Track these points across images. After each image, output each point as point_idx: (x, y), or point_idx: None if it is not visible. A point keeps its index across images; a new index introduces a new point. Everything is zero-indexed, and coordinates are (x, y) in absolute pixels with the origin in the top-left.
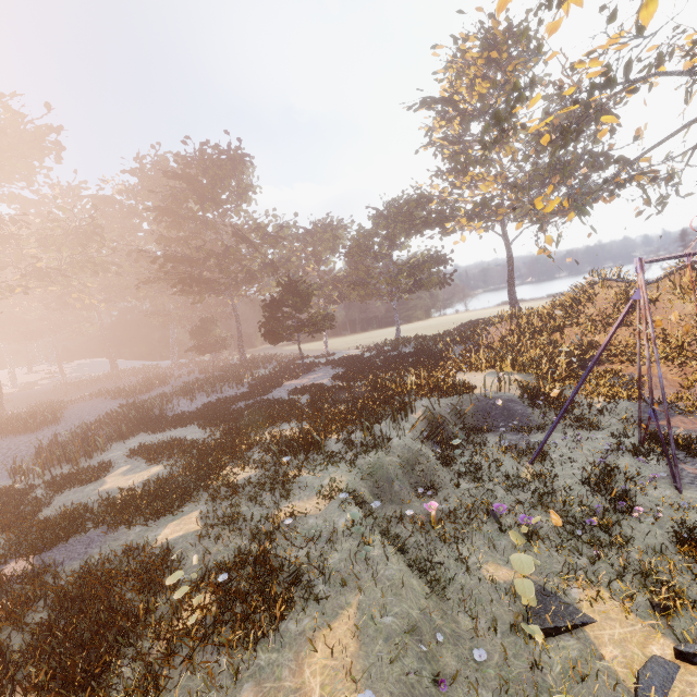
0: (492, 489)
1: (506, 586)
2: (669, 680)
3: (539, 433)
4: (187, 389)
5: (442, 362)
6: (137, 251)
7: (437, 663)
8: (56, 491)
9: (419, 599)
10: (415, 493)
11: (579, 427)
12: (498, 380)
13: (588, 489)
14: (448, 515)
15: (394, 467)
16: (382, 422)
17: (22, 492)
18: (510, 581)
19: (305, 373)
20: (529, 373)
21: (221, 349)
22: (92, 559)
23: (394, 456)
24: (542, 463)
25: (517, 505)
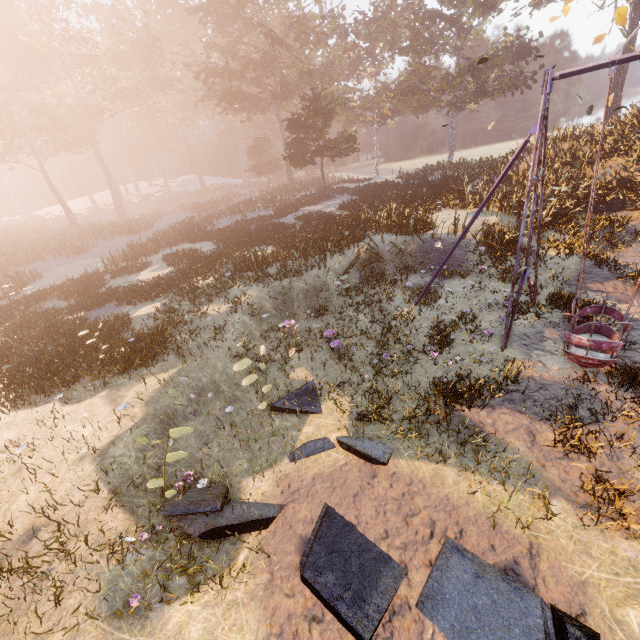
0: (362, 320)
1: (296, 382)
2: (320, 450)
3: (458, 280)
4: (233, 208)
5: (444, 195)
6: (196, 62)
7: (206, 407)
8: (114, 277)
9: (216, 374)
10: (307, 313)
11: (499, 279)
12: (454, 221)
13: (430, 333)
14: (308, 332)
15: (298, 291)
16: (328, 253)
17: (100, 275)
18: (302, 380)
19: (327, 199)
20: (512, 215)
21: (276, 170)
22: (103, 318)
23: (303, 283)
24: (425, 306)
25: (363, 335)
